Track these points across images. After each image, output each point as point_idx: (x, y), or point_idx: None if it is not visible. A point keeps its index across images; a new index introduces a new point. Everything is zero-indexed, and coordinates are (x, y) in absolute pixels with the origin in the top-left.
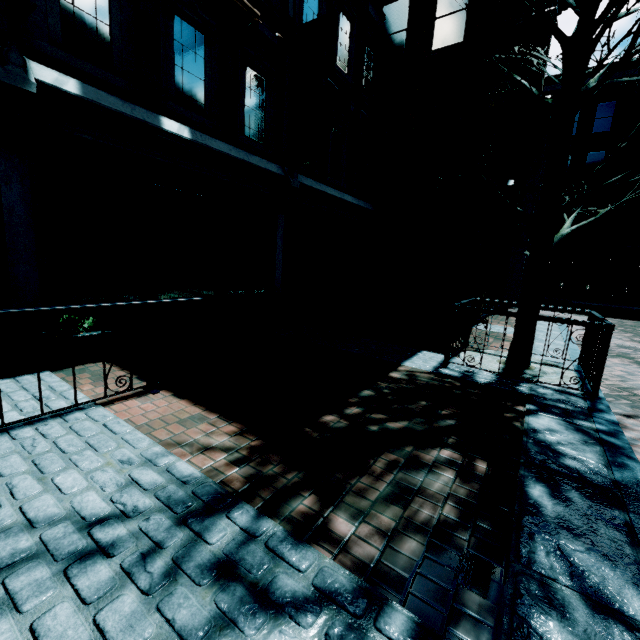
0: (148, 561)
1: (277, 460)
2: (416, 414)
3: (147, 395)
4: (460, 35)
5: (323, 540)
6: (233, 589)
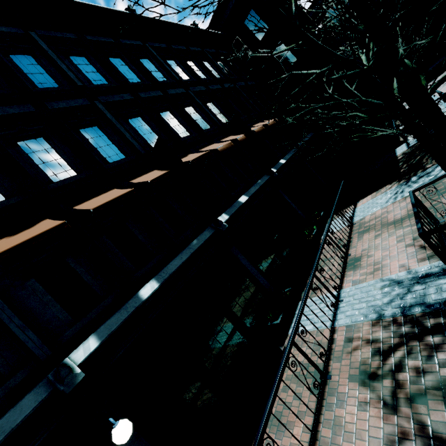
0: (410, 185)
1: (405, 176)
2: (418, 154)
3: (357, 203)
4: (294, 59)
5: (429, 168)
6: (424, 176)
